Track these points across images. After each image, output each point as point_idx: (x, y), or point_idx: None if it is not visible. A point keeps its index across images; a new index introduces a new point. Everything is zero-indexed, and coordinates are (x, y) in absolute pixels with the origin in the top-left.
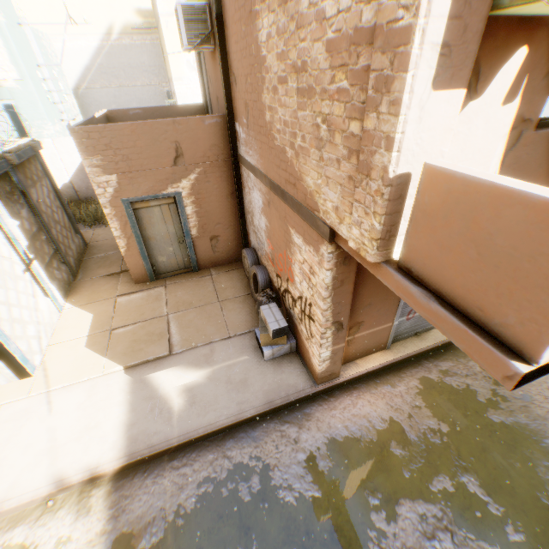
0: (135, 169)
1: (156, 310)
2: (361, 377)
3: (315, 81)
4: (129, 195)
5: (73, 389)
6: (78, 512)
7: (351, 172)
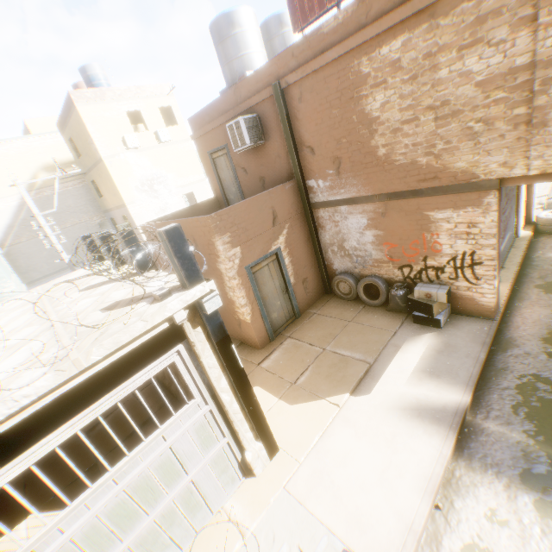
0: (251, 237)
1: (309, 352)
2: (506, 303)
3: (461, 106)
4: (249, 261)
5: (331, 433)
6: (469, 492)
7: (518, 135)
